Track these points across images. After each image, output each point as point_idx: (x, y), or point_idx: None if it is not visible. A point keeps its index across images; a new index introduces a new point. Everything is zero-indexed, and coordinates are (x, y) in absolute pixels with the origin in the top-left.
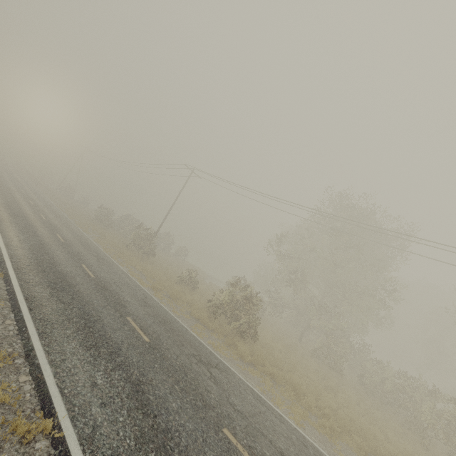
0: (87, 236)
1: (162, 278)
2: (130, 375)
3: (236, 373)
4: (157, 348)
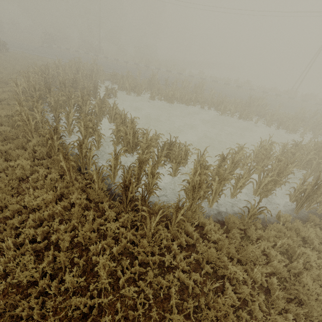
0: None
1: None
2: None
3: None
4: None
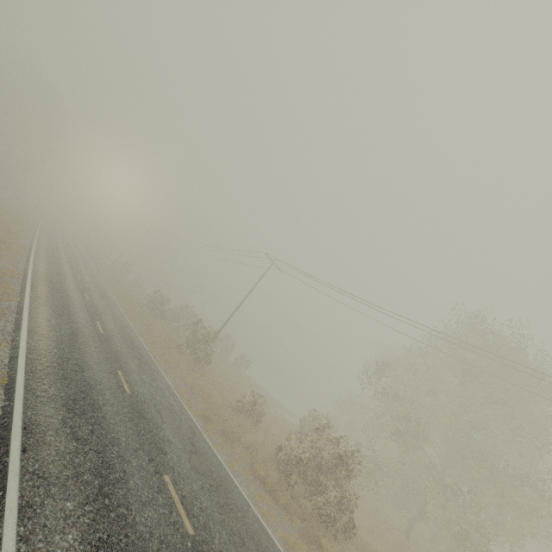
0: (133, 327)
1: (216, 400)
2: None
3: None
4: None
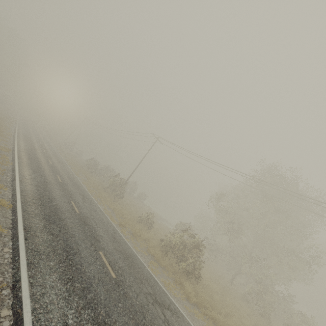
0: (78, 178)
1: (127, 216)
2: (97, 314)
3: (184, 316)
4: (121, 285)
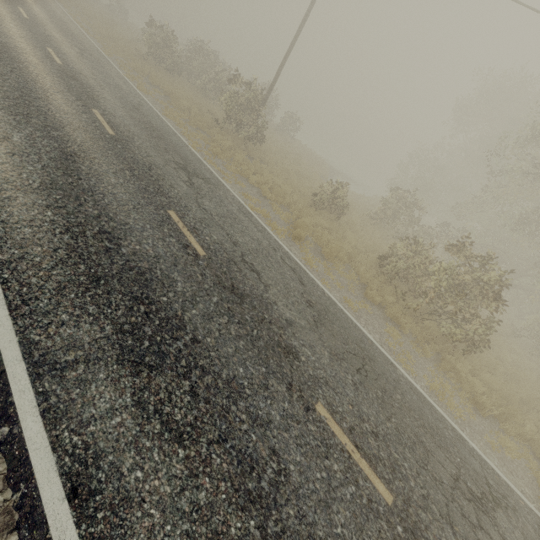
0: (149, 101)
1: (291, 199)
2: None
3: (511, 488)
4: (416, 526)
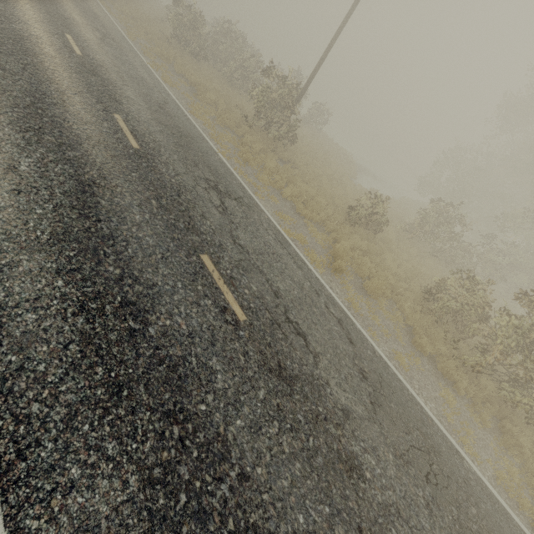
0: (174, 96)
1: (326, 214)
2: None
3: None
4: None
